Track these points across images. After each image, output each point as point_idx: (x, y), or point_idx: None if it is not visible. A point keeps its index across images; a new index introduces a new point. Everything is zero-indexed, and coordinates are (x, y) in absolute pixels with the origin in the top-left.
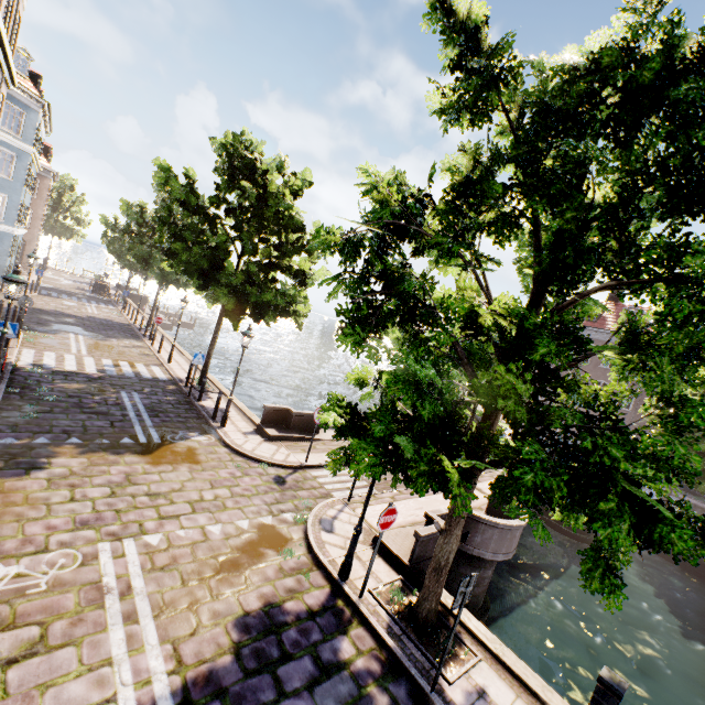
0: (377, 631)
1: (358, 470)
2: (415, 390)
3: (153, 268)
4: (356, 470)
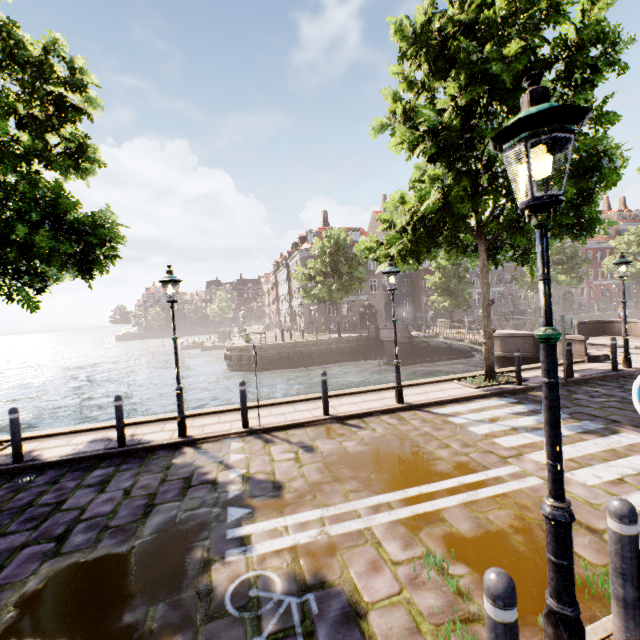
0: None
1: None
2: None
3: (43, 226)
4: None
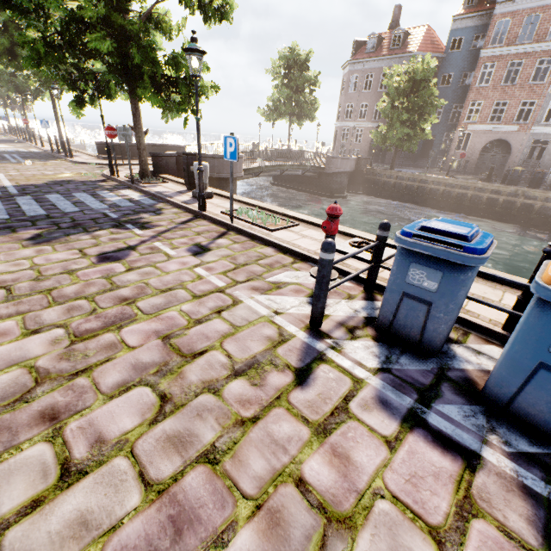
0: (120, 181)
1: (26, 66)
2: (26, 16)
3: (3, 82)
4: (26, 67)
